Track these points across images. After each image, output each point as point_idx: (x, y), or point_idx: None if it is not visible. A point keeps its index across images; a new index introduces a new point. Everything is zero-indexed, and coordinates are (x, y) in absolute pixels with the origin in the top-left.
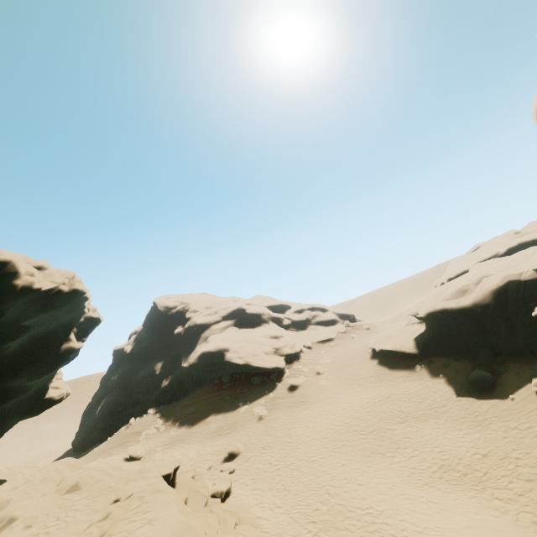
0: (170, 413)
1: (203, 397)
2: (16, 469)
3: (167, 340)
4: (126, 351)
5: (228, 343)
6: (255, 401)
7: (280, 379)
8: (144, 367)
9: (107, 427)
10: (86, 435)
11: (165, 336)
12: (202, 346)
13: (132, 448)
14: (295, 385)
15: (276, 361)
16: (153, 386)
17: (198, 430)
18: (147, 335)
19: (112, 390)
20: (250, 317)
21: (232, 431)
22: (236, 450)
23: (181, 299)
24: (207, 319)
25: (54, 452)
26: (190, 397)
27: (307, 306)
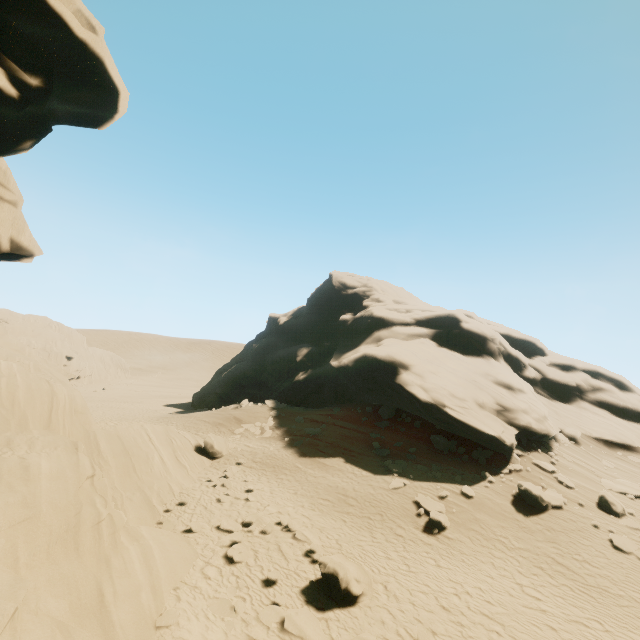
0: (288, 418)
1: (339, 421)
2: (4, 369)
3: (327, 324)
4: (279, 321)
5: (412, 357)
6: (427, 482)
7: (496, 469)
8: (288, 346)
9: (225, 396)
10: (205, 394)
11: (327, 319)
12: (368, 347)
13: (210, 437)
14: (535, 504)
15: (499, 429)
16: (287, 374)
17: (306, 468)
18: (308, 311)
19: (249, 359)
20: (465, 336)
21: (359, 516)
22: (341, 589)
23: (365, 281)
24: (391, 314)
25: (186, 397)
26: (322, 411)
27: (584, 365)
